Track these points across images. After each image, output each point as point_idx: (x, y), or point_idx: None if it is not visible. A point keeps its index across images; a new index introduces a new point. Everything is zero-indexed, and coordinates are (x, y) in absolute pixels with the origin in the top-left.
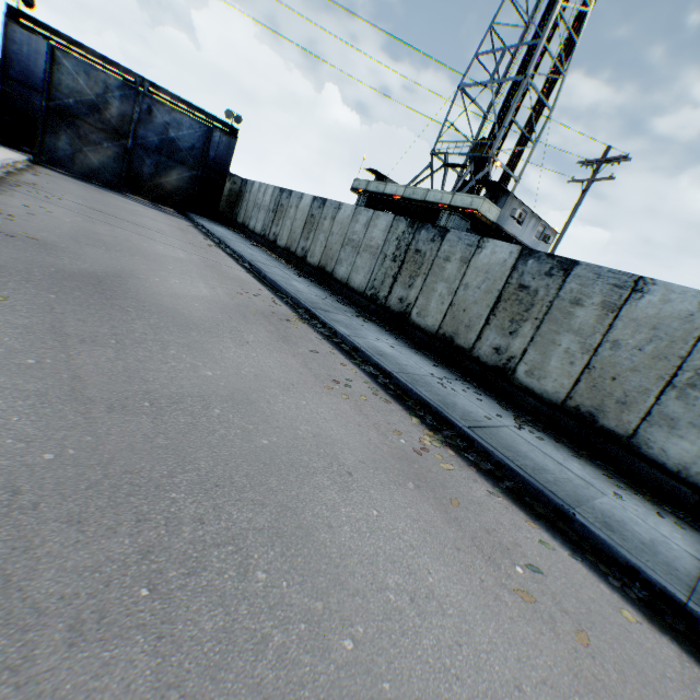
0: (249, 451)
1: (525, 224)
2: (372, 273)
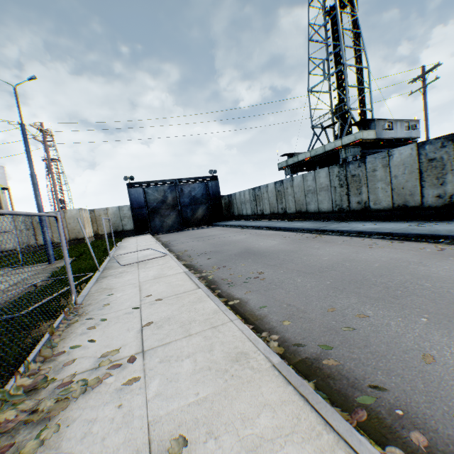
0: (375, 268)
1: (394, 128)
2: (332, 199)
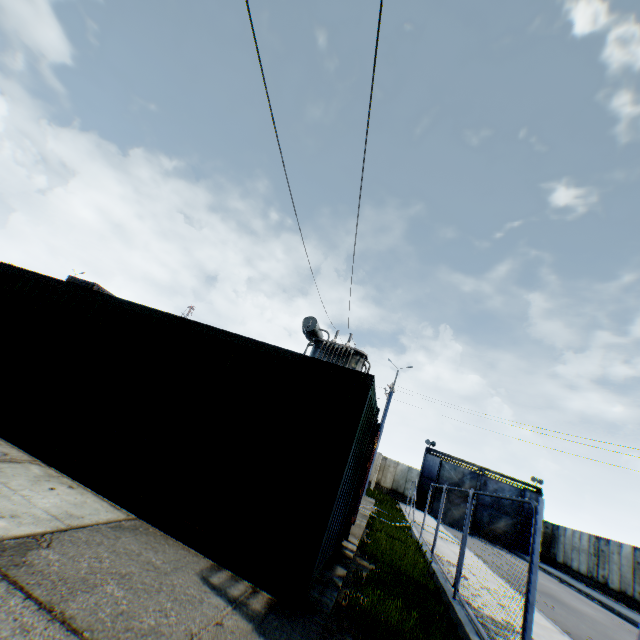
0: None
1: None
2: None
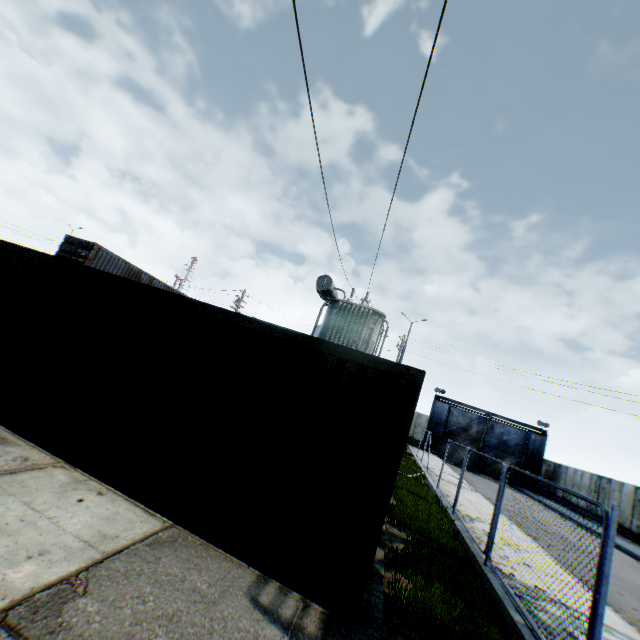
0: None
1: None
2: None
